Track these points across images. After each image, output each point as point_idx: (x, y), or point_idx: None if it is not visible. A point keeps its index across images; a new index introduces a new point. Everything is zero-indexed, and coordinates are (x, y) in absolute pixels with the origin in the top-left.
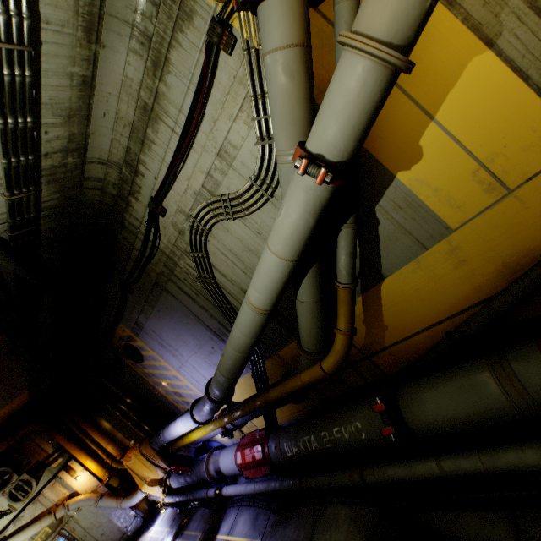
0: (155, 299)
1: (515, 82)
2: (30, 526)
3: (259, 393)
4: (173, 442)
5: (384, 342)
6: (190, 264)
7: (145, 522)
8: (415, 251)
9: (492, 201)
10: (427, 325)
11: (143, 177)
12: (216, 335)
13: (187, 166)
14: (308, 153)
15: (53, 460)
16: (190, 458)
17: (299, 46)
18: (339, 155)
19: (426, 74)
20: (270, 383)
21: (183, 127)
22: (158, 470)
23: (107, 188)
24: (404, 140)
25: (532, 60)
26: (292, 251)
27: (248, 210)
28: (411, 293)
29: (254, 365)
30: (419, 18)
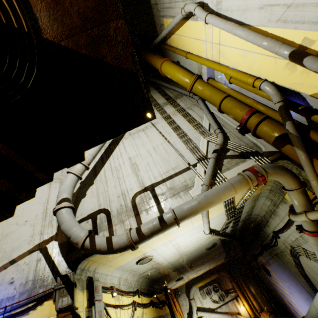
0: (276, 259)
1: None
2: (224, 314)
3: None
4: None
5: None
6: (291, 259)
7: None
8: None
9: None
10: None
11: (270, 224)
12: (309, 293)
13: (287, 231)
14: None
15: (231, 292)
16: None
17: None
18: None
19: None
20: None
21: (284, 224)
22: None
23: (257, 219)
24: None
25: None
26: None
27: (316, 261)
28: None
29: None
30: None
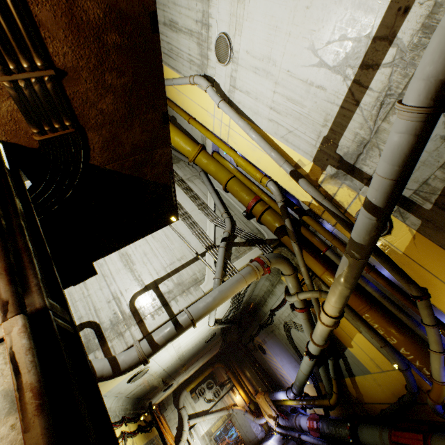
0: (272, 336)
1: (370, 344)
2: (220, 411)
3: (315, 396)
4: (279, 400)
5: (363, 400)
6: (284, 333)
7: (266, 436)
8: (362, 372)
9: (379, 371)
10: (377, 402)
11: (268, 303)
12: (297, 361)
13: (282, 309)
14: (307, 349)
15: (227, 383)
16: (288, 412)
17: (306, 319)
18: (315, 354)
19: (346, 329)
20: (322, 393)
21: (280, 302)
22: (272, 410)
23: (256, 299)
24: (346, 340)
25: (372, 342)
26: (310, 365)
27: (302, 331)
28: (366, 386)
29: (313, 382)
30: (323, 343)
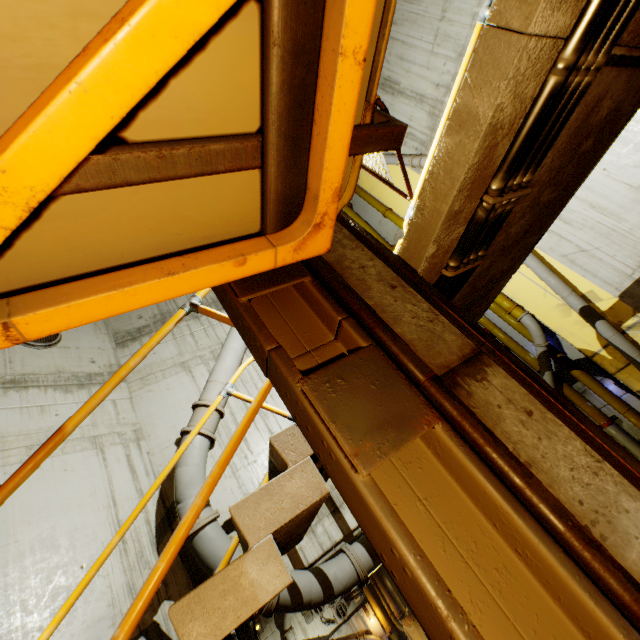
0: None
1: None
2: (346, 639)
3: None
4: None
5: None
6: None
7: None
8: None
9: None
10: None
11: None
12: None
13: None
14: None
15: (355, 595)
16: None
17: None
18: None
19: None
20: None
21: None
22: None
23: None
24: None
25: None
26: None
27: None
28: None
29: None
30: None
